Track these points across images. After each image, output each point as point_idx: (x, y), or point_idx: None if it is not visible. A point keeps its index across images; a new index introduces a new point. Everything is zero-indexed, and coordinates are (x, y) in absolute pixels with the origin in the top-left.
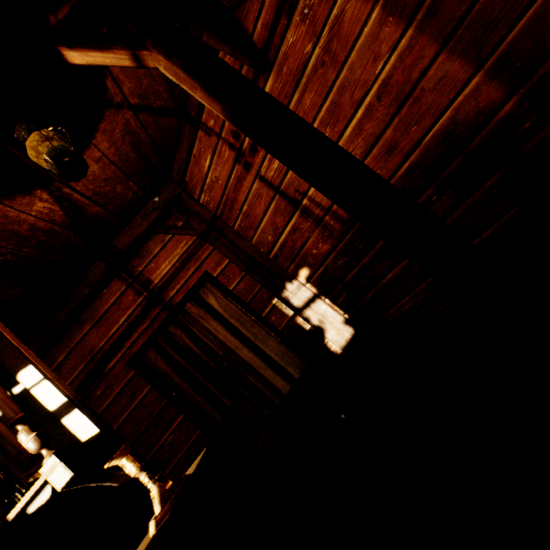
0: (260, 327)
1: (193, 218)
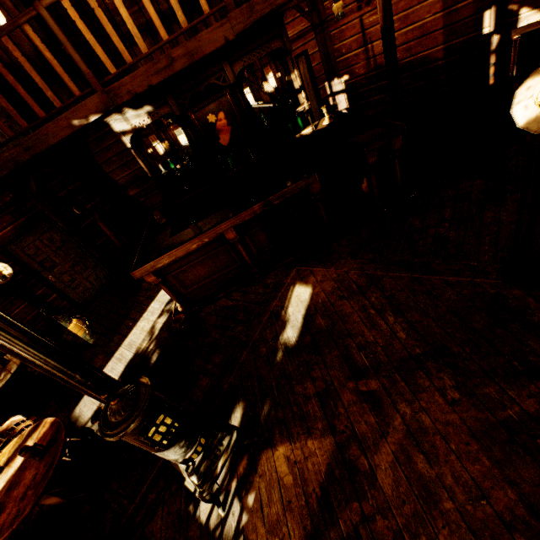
0: (313, 93)
1: (315, 12)
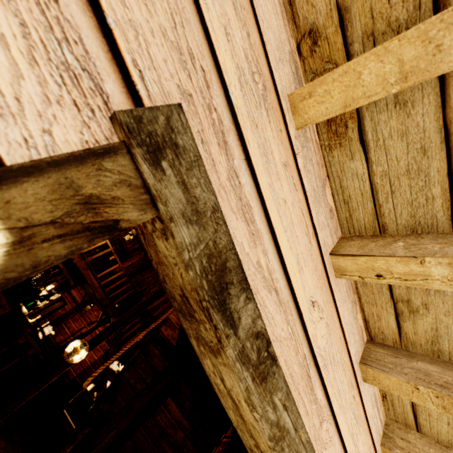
0: (42, 316)
1: (85, 303)
